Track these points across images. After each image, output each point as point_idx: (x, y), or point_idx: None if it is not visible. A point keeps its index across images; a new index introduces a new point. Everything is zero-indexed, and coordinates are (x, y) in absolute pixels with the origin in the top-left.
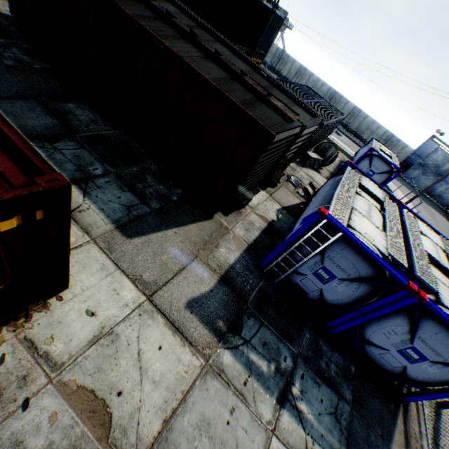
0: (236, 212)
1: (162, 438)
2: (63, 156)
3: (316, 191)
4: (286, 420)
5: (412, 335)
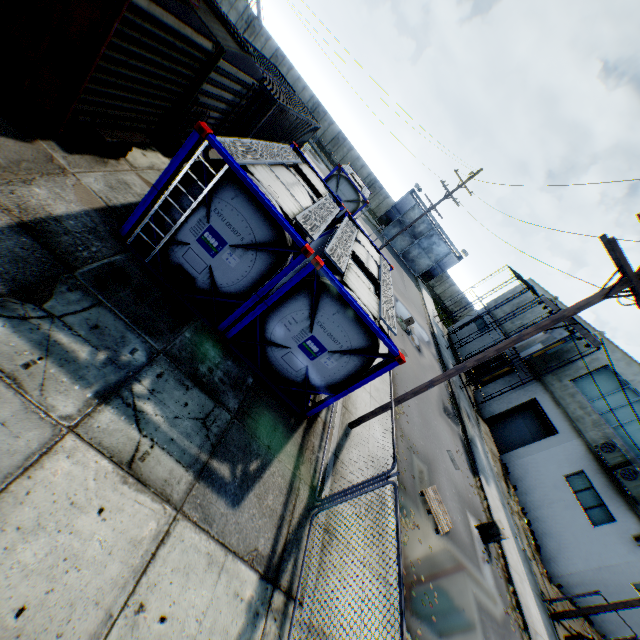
0: (95, 157)
1: None
2: None
3: None
4: (107, 419)
5: (312, 320)
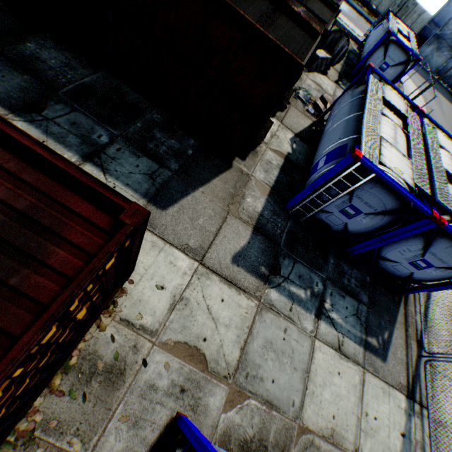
0: (252, 153)
1: (243, 360)
2: (59, 127)
3: (329, 107)
4: (323, 328)
5: (425, 251)
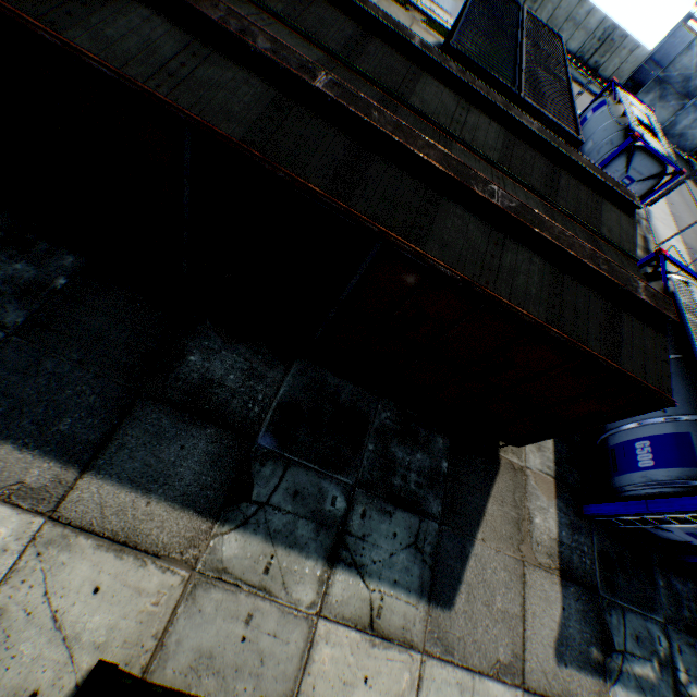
0: None
1: None
2: (280, 513)
3: None
4: None
5: None
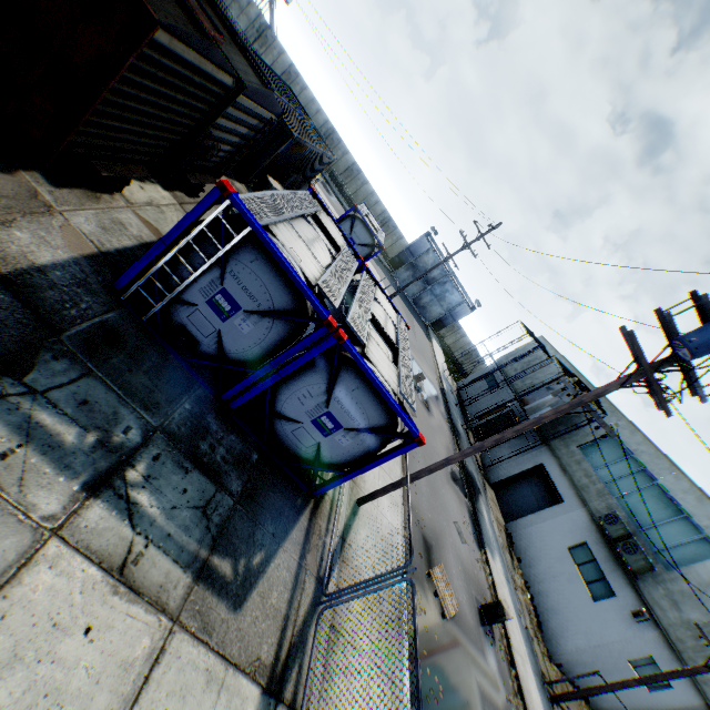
0: (86, 192)
1: None
2: None
3: None
4: (96, 516)
5: (330, 395)
